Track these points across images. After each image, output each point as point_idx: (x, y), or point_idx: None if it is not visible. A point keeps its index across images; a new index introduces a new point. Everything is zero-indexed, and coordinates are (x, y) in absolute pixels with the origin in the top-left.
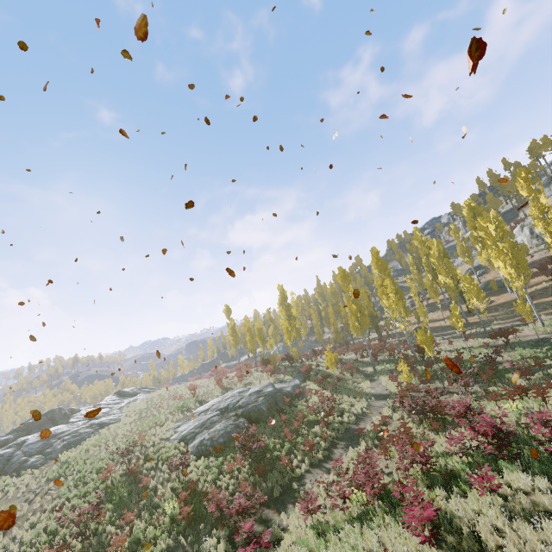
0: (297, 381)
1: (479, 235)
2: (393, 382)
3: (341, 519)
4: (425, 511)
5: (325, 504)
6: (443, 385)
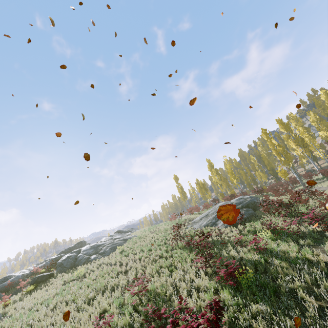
0: None
1: None
2: None
3: None
4: None
5: None
6: None
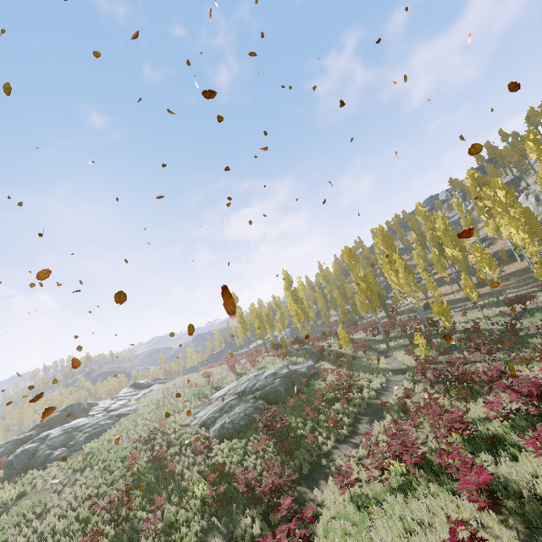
0: (310, 362)
1: (485, 206)
2: (410, 356)
3: (381, 491)
4: (479, 476)
5: (360, 477)
6: (464, 354)
